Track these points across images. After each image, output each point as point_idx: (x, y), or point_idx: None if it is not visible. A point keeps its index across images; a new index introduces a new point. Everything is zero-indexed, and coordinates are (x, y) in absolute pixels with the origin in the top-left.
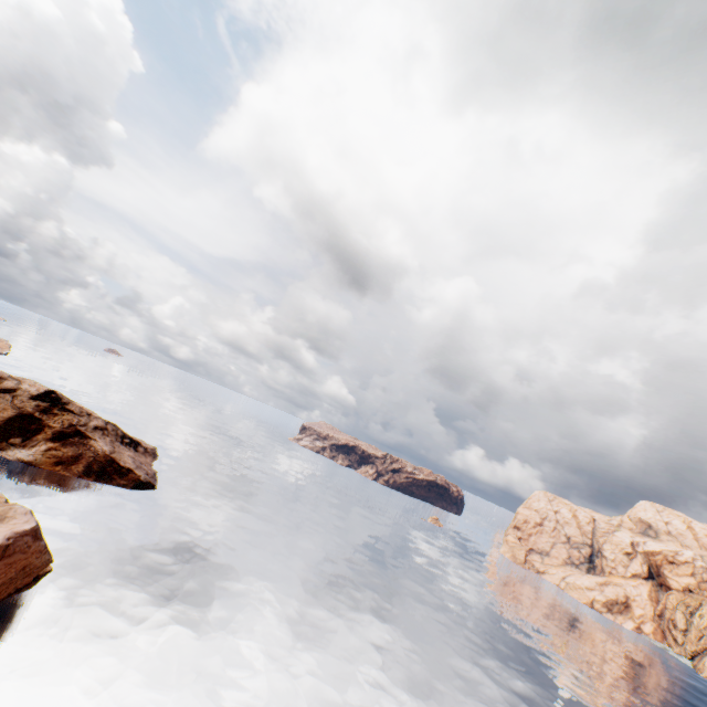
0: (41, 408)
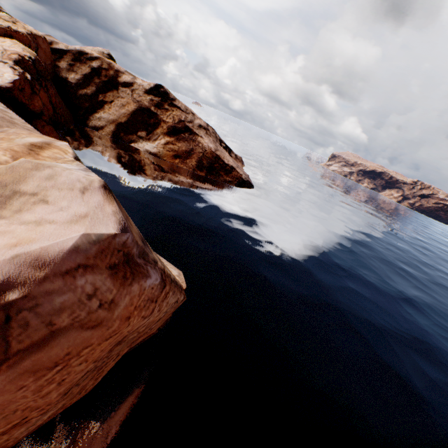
0: (154, 103)
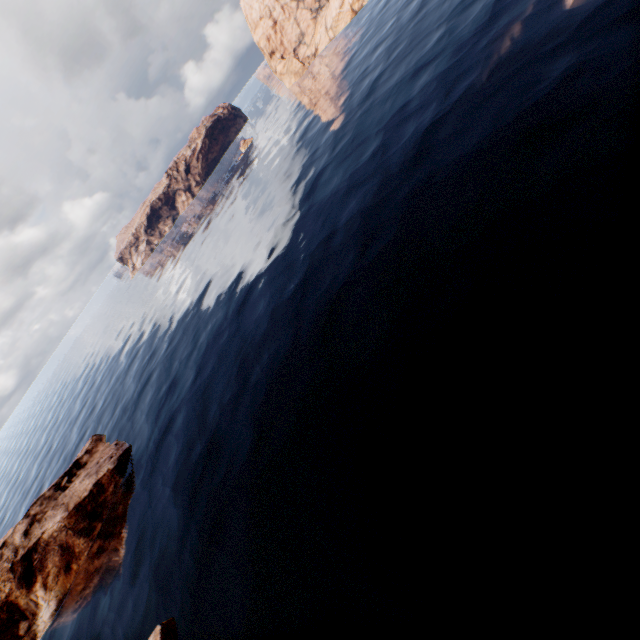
0: None
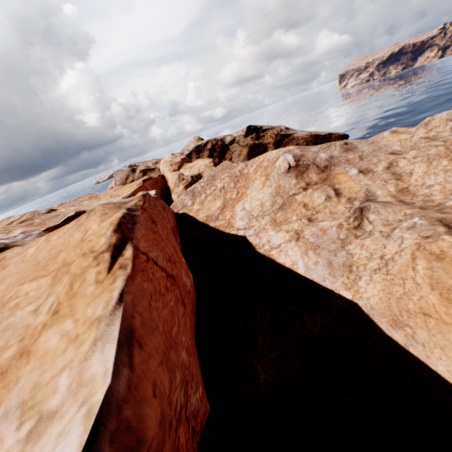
0: (254, 138)
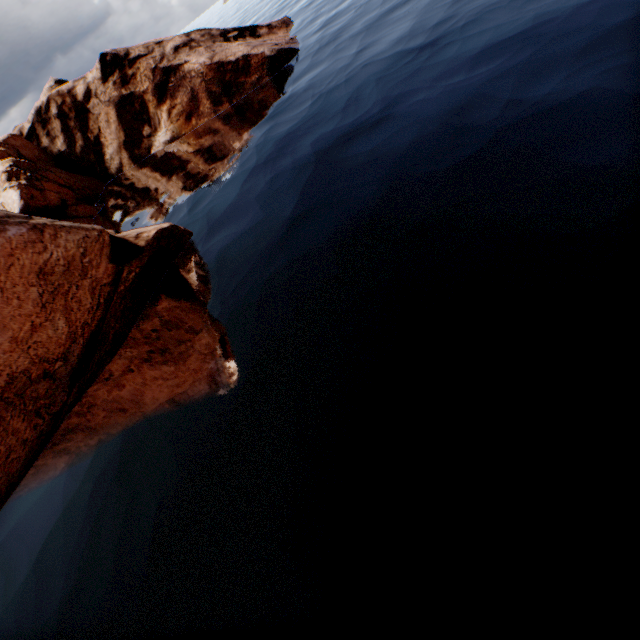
0: (119, 84)
